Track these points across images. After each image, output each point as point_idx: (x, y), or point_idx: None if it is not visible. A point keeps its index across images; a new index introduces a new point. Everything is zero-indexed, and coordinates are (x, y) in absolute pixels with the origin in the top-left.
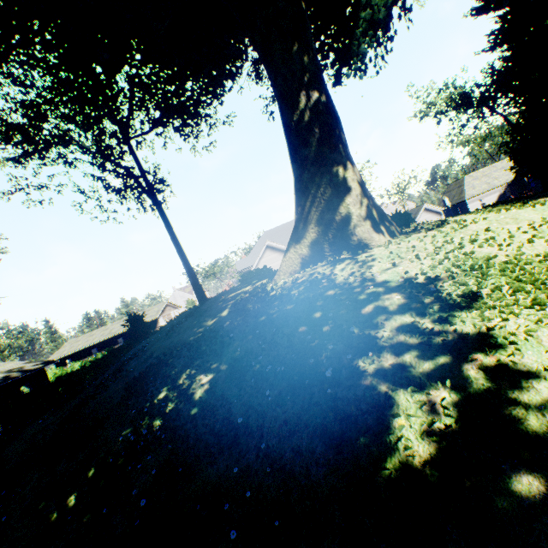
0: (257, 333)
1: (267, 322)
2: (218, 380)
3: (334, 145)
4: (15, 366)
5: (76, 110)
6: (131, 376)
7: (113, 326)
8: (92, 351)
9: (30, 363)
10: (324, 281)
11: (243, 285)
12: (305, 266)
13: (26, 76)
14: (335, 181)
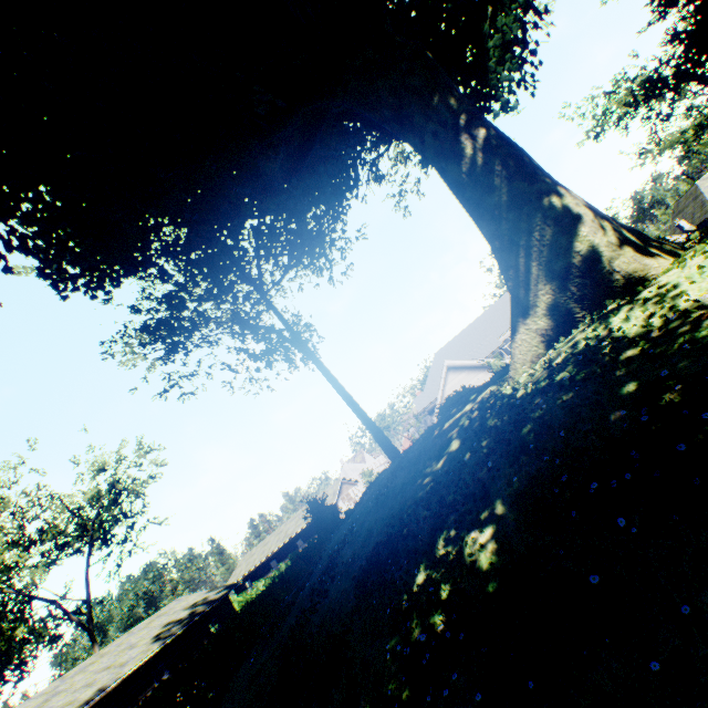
0: (531, 449)
1: (539, 429)
2: (506, 532)
3: (529, 175)
4: (198, 598)
5: (212, 283)
6: (354, 568)
7: (287, 526)
8: (270, 564)
9: (212, 591)
10: (605, 343)
11: (457, 407)
12: (550, 344)
13: (169, 263)
14: (551, 216)
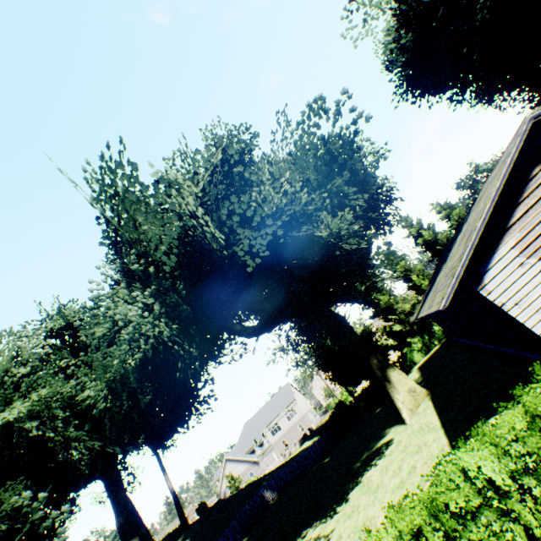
0: None
1: None
2: None
3: (127, 536)
4: None
5: None
6: None
7: None
8: None
9: None
10: None
11: None
12: None
13: None
14: None
